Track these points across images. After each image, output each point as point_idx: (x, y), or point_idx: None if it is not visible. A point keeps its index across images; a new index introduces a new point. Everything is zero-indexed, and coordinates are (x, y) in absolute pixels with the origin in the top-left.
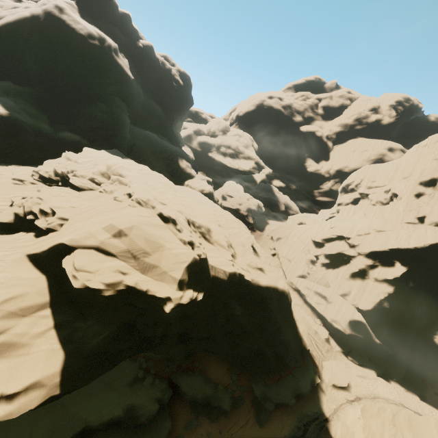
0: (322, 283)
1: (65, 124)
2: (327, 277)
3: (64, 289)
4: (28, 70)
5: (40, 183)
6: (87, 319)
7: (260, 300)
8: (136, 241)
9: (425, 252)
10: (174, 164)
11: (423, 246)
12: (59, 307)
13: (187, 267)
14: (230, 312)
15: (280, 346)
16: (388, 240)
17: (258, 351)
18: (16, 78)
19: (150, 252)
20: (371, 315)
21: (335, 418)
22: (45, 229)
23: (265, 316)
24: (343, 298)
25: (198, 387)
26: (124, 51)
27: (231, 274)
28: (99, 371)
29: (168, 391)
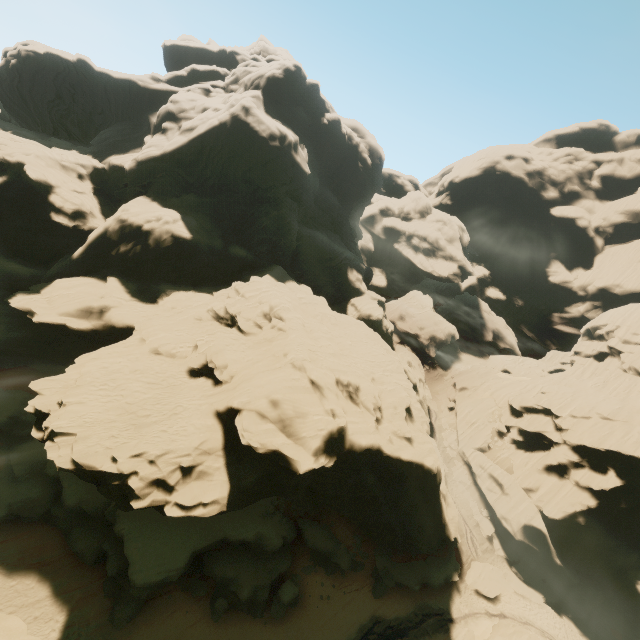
0: (504, 466)
1: (234, 235)
2: (513, 460)
3: (232, 436)
4: (209, 178)
5: (214, 320)
6: (244, 463)
7: (398, 473)
8: (286, 406)
9: None
10: (342, 275)
11: None
12: (228, 450)
13: (324, 434)
14: (361, 479)
15: (412, 527)
16: (608, 436)
17: (386, 524)
18: (198, 187)
19: (296, 417)
20: (560, 526)
21: (463, 623)
22: (221, 380)
23: (402, 491)
24: (526, 493)
25: (320, 538)
26: (305, 136)
27: (368, 443)
28: (248, 502)
29: (292, 533)
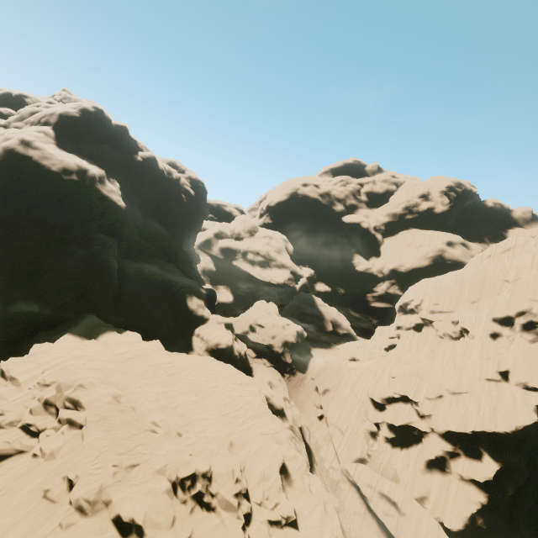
0: (389, 475)
1: (21, 288)
2: (394, 463)
3: None
4: None
5: None
6: None
7: None
8: None
9: (519, 437)
10: (181, 305)
11: (515, 430)
12: None
13: None
14: None
15: None
16: (467, 415)
17: None
18: None
19: None
20: (463, 535)
21: None
22: None
23: None
24: (420, 504)
25: None
26: (117, 171)
27: None
28: None
29: None
